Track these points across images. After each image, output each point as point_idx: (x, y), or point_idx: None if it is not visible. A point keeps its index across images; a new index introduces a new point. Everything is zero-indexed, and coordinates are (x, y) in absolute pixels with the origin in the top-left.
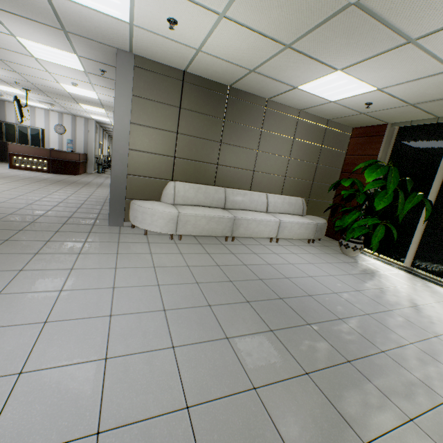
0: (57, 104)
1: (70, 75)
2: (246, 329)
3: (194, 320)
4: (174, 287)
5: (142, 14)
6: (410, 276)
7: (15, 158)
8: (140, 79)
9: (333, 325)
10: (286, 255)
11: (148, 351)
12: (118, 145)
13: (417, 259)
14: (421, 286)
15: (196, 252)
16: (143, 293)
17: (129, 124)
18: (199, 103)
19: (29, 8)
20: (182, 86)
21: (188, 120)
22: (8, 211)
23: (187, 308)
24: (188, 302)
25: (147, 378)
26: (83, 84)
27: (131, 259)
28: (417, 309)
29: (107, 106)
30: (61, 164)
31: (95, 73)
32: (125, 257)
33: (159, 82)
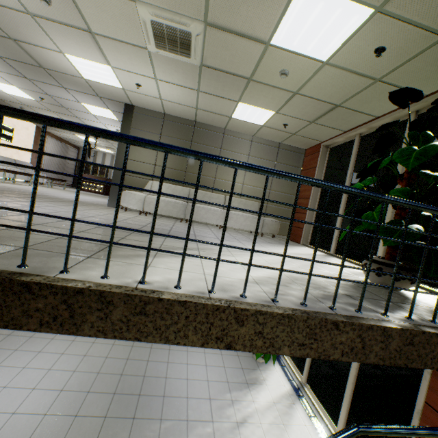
0: None
1: None
2: (92, 412)
3: (71, 400)
4: (82, 374)
5: None
6: (290, 393)
7: None
8: None
9: (150, 422)
10: (194, 354)
11: (33, 414)
12: None
13: (309, 377)
14: (283, 405)
15: (125, 344)
16: (61, 376)
17: None
18: None
19: None
20: None
21: None
22: None
23: (75, 391)
24: (79, 387)
25: (21, 427)
26: None
27: (77, 347)
28: (239, 425)
29: None
30: None
31: None
32: (75, 345)
33: None
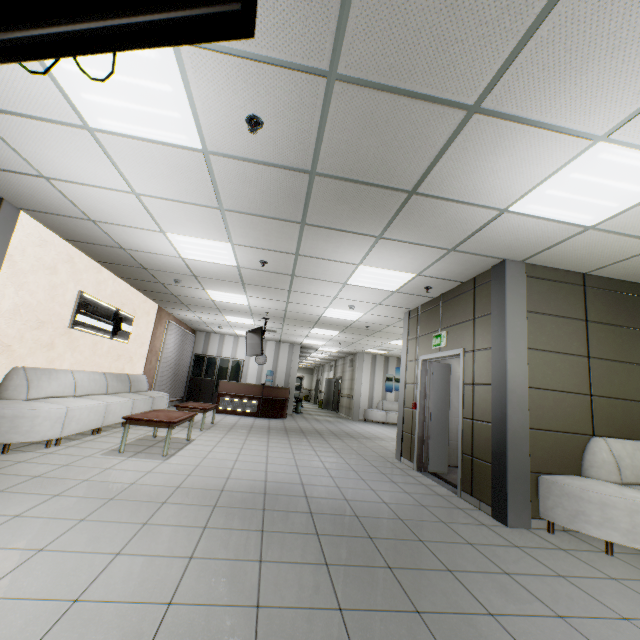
0: (280, 330)
1: (362, 297)
2: None
3: None
4: None
5: (636, 212)
6: None
7: (223, 398)
8: (532, 290)
9: None
10: None
11: None
12: (513, 382)
13: None
14: None
15: None
16: None
17: (525, 350)
18: (608, 311)
19: (440, 233)
20: (583, 292)
21: (599, 336)
22: (334, 493)
23: None
24: None
25: None
26: (364, 305)
27: None
28: None
29: (353, 327)
30: (272, 404)
31: (408, 291)
32: None
33: (554, 290)
